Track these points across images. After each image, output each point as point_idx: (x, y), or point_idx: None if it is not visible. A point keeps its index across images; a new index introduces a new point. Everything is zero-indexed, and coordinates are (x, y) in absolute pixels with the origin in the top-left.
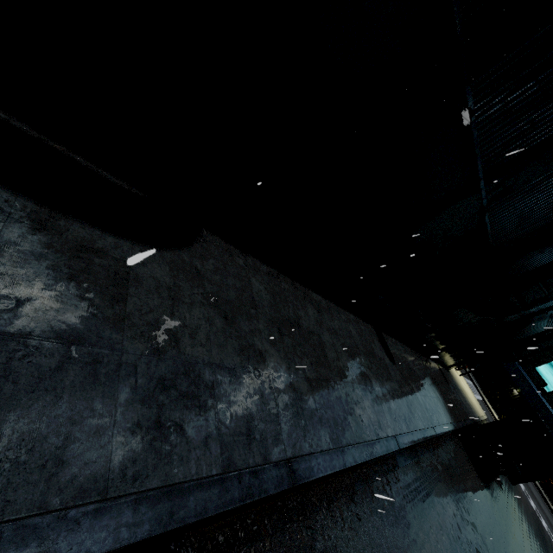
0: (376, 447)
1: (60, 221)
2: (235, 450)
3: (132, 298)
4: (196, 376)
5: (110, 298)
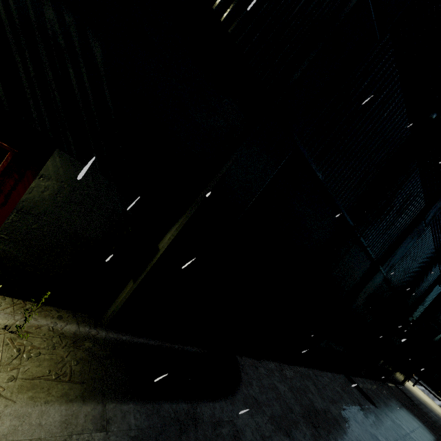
0: None
1: (197, 408)
2: None
3: None
4: None
5: None
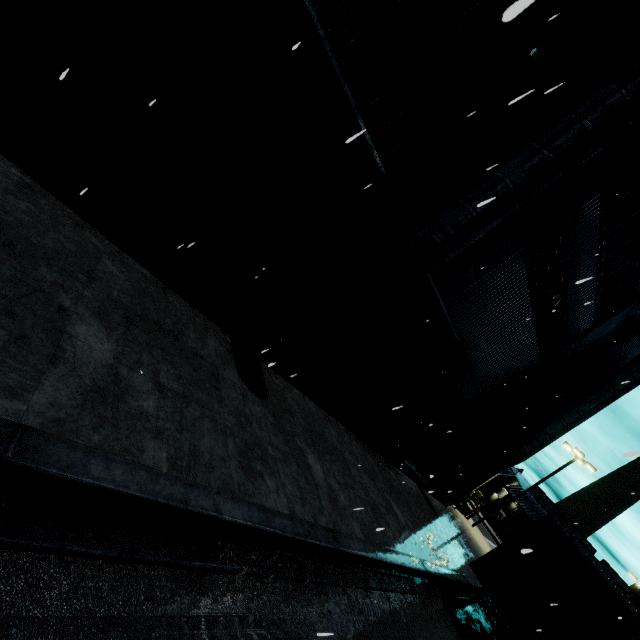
0: None
1: None
2: None
3: None
4: None
5: None
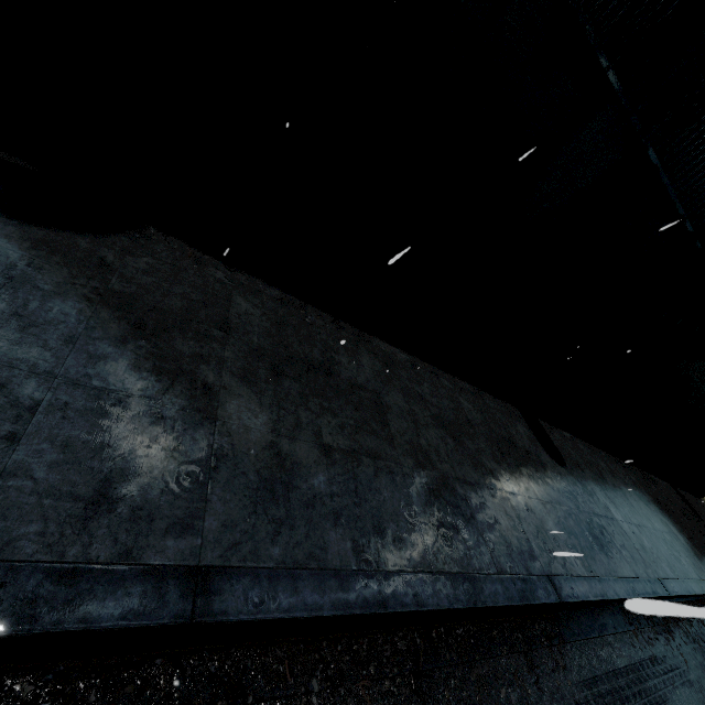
0: (490, 587)
1: None
2: (32, 522)
3: None
4: None
5: None
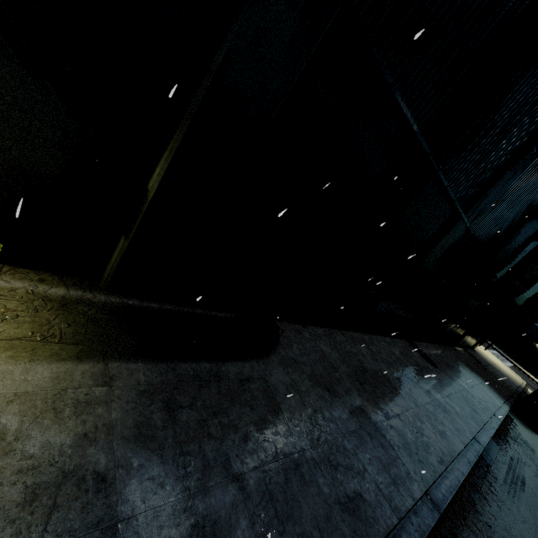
0: (468, 454)
1: (222, 367)
2: (394, 499)
3: (282, 405)
4: (343, 449)
5: (273, 412)
